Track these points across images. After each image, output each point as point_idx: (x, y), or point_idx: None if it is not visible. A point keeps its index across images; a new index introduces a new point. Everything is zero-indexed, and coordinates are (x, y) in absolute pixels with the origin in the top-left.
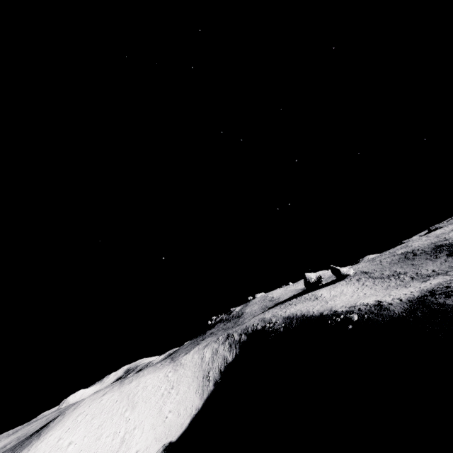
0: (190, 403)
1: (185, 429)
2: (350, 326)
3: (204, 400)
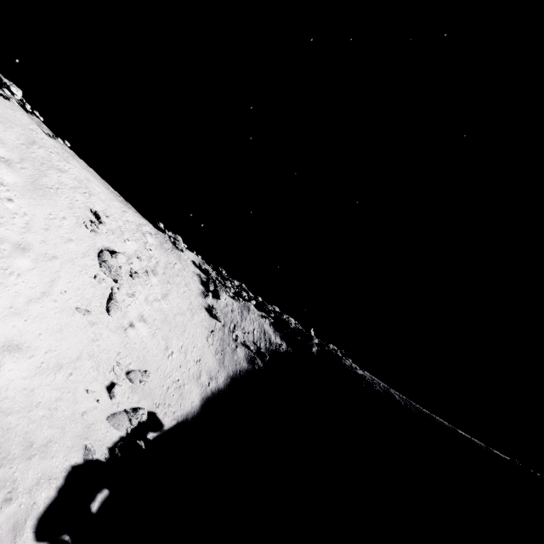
0: (196, 349)
1: (194, 410)
2: None
3: (228, 374)
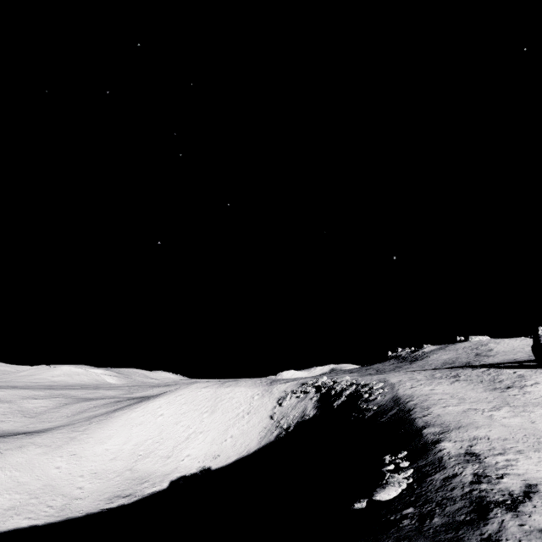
0: (249, 440)
1: (226, 465)
2: (358, 503)
3: (259, 447)
